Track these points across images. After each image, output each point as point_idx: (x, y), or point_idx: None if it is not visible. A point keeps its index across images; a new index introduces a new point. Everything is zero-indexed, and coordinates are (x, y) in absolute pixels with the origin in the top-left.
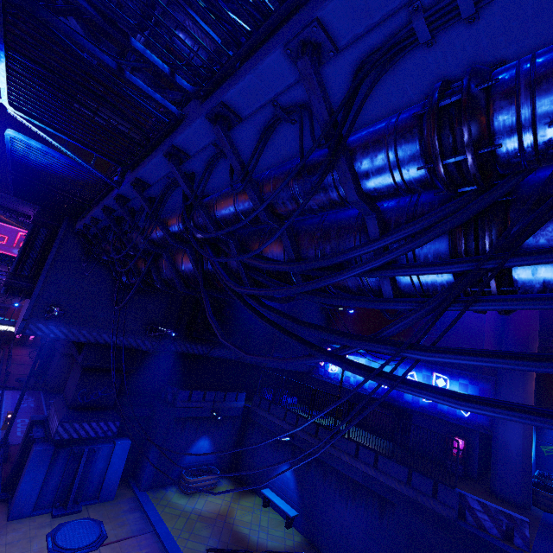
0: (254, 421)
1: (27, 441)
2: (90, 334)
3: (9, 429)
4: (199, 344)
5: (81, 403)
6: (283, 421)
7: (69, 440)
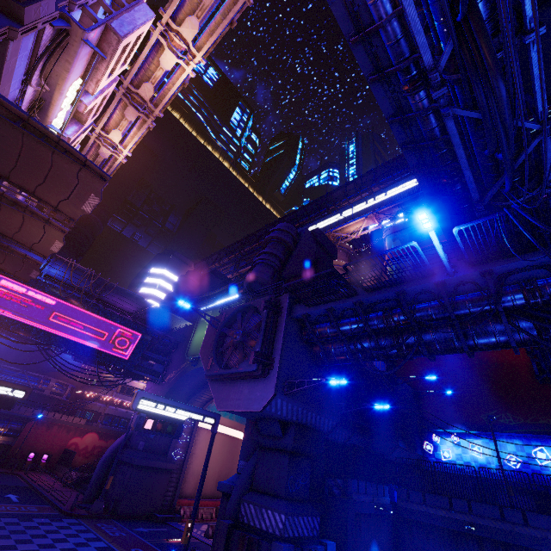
0: (408, 519)
1: (246, 545)
2: (301, 412)
3: (188, 544)
4: (344, 429)
5: (290, 493)
6: (451, 511)
7: (292, 538)
